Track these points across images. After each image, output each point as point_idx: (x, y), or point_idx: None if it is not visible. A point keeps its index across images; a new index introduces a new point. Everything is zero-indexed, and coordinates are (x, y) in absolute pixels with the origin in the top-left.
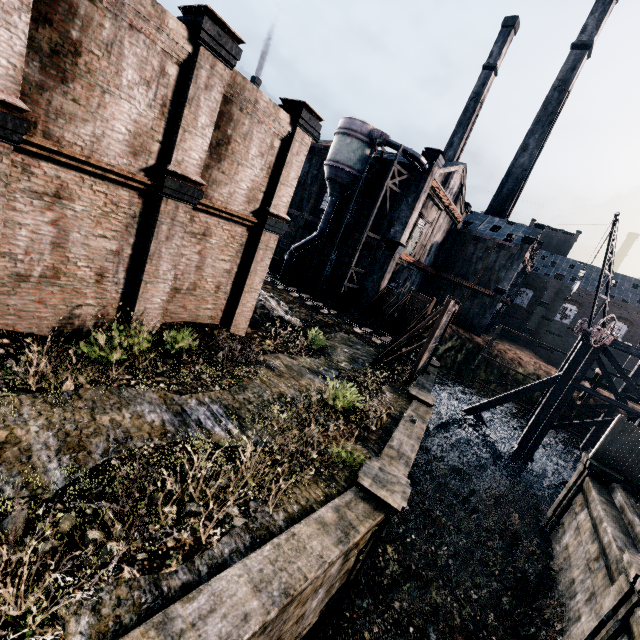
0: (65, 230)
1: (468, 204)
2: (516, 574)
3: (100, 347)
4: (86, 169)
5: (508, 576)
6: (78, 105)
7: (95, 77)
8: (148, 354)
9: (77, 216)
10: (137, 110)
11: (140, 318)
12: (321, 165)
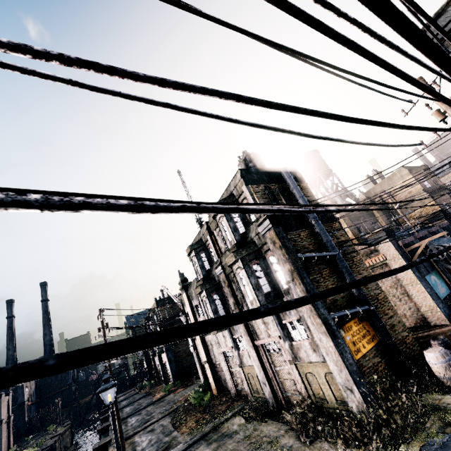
0: None
1: None
2: None
3: None
4: None
5: None
6: None
7: None
8: None
9: None
10: None
11: None
12: None
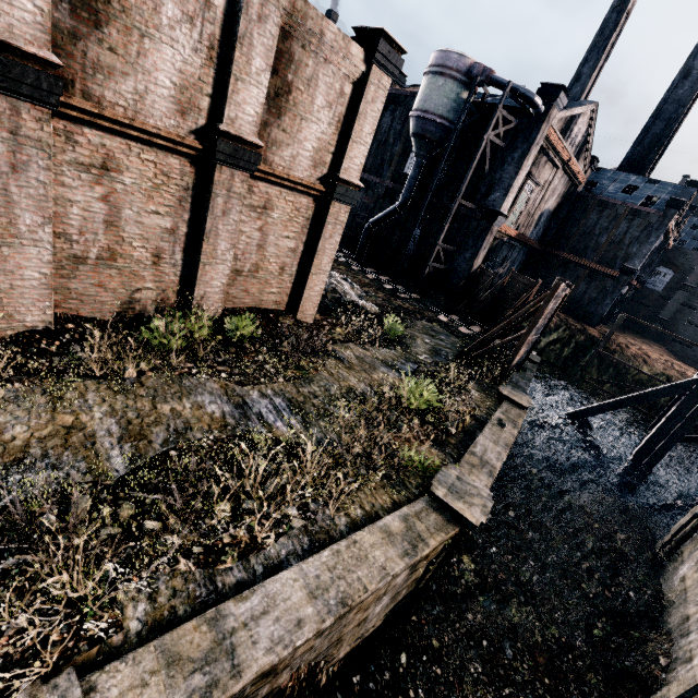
0: (116, 207)
1: (595, 158)
2: (614, 600)
3: (160, 333)
4: (131, 134)
5: (604, 601)
6: (116, 55)
7: (131, 17)
8: (210, 341)
9: (127, 190)
10: (181, 56)
11: (200, 303)
12: (406, 117)
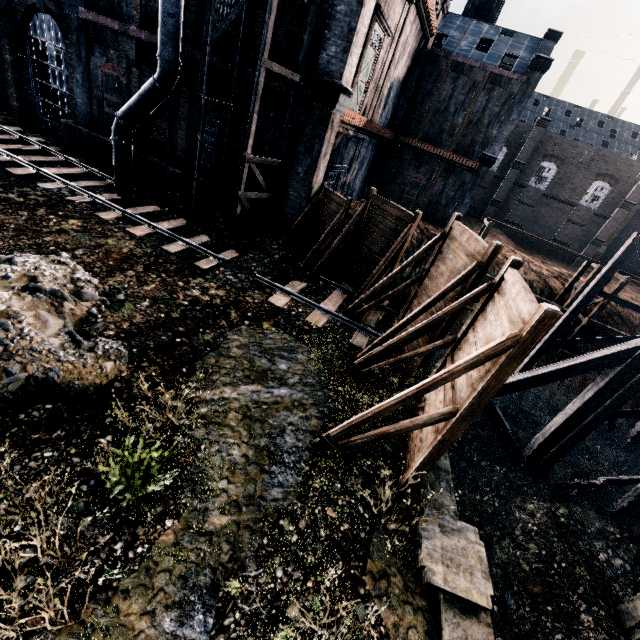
0: None
1: None
2: None
3: None
4: None
5: None
6: None
7: None
8: None
9: None
10: None
11: None
12: None
